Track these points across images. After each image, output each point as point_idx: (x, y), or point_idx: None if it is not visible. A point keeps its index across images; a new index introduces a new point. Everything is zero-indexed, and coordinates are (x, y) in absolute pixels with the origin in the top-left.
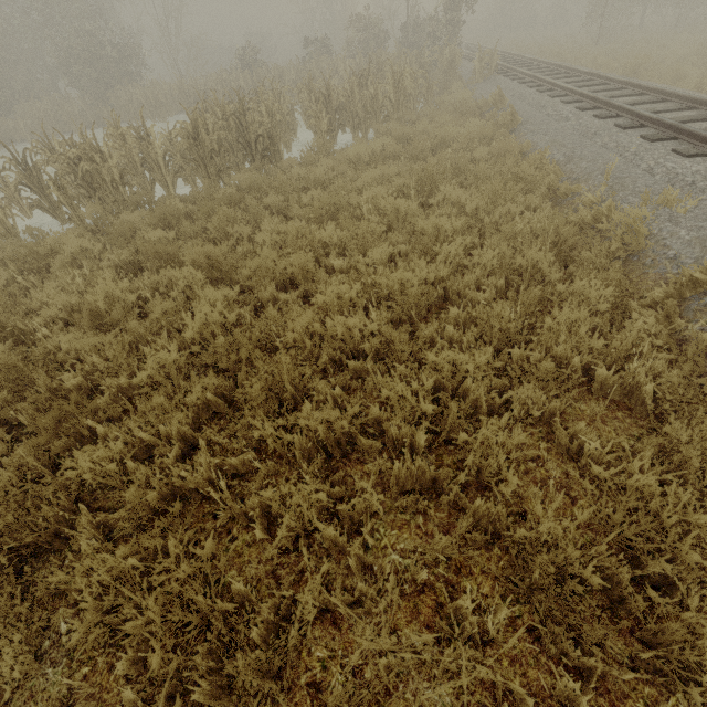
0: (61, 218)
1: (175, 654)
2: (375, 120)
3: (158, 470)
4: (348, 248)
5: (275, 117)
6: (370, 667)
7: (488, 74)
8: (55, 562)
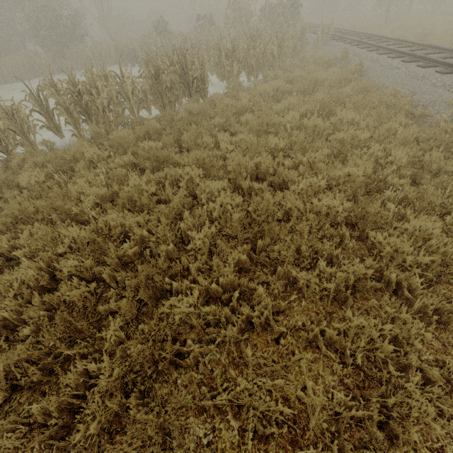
0: (60, 134)
1: (296, 447)
2: (263, 69)
3: (237, 311)
4: (292, 152)
5: (204, 65)
6: (449, 448)
7: (326, 40)
8: (171, 383)
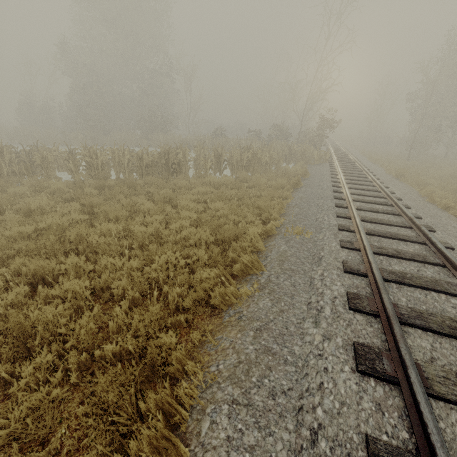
0: None
1: None
2: (241, 169)
3: None
4: (148, 214)
5: (186, 157)
6: None
7: (323, 161)
8: None
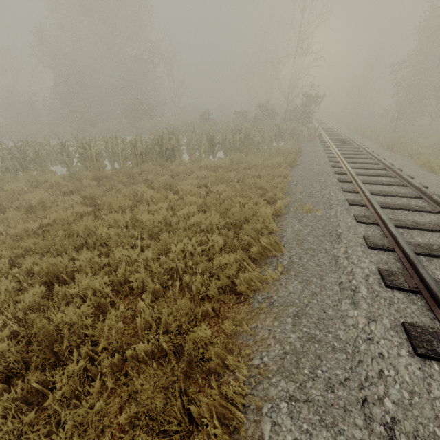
0: None
1: None
2: (235, 151)
3: None
4: (152, 202)
5: (179, 143)
6: None
7: (313, 138)
8: None
